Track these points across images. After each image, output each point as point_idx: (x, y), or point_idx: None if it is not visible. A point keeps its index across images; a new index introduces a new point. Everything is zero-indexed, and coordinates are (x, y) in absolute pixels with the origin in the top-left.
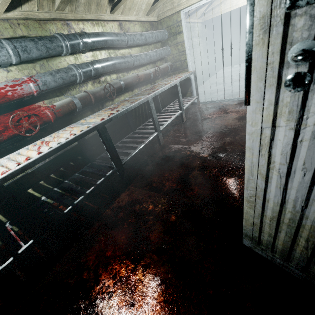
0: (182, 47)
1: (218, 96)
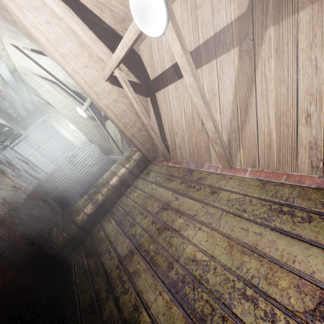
0: (34, 122)
1: (22, 154)
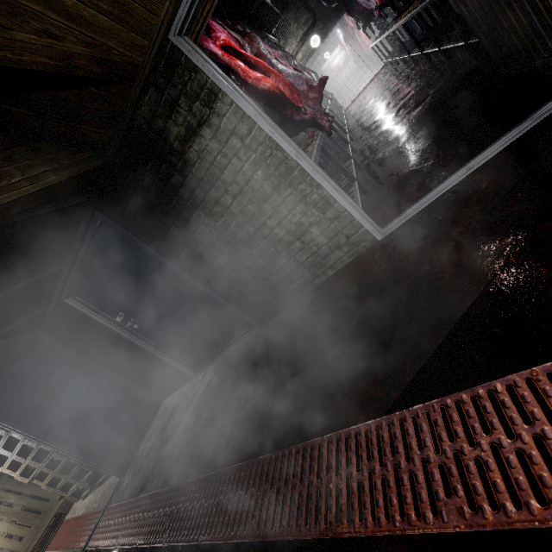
0: None
1: None
